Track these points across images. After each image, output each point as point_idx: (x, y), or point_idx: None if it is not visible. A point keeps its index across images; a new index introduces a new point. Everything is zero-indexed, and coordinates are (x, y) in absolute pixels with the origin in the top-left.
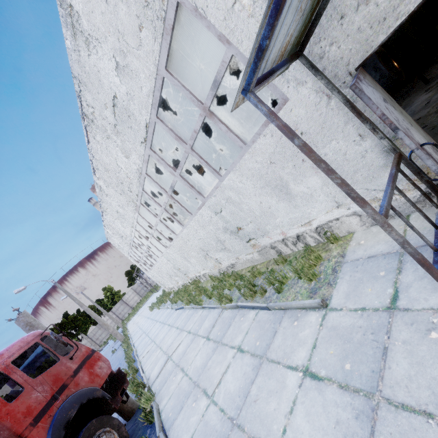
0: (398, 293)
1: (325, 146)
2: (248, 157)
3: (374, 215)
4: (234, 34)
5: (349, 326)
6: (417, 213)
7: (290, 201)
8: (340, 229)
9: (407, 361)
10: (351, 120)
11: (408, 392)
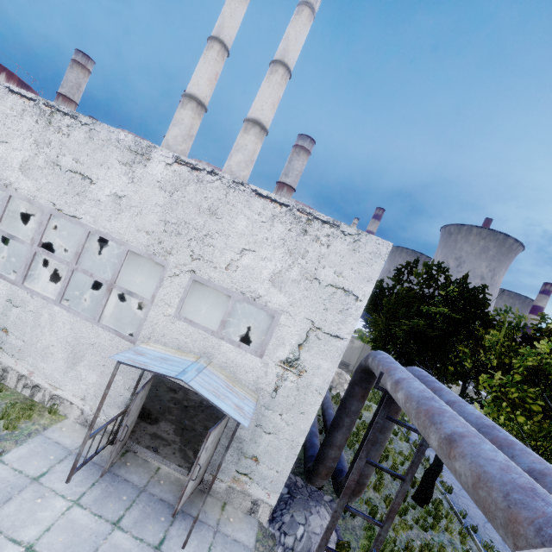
0: (47, 473)
1: (118, 374)
2: (90, 326)
3: (88, 436)
4: (157, 306)
5: (3, 477)
6: (101, 436)
7: (69, 368)
8: (65, 409)
9: (16, 507)
10: (135, 380)
11: (1, 521)
